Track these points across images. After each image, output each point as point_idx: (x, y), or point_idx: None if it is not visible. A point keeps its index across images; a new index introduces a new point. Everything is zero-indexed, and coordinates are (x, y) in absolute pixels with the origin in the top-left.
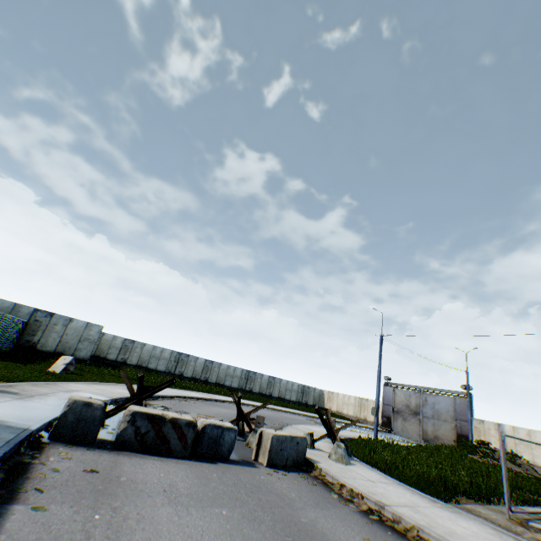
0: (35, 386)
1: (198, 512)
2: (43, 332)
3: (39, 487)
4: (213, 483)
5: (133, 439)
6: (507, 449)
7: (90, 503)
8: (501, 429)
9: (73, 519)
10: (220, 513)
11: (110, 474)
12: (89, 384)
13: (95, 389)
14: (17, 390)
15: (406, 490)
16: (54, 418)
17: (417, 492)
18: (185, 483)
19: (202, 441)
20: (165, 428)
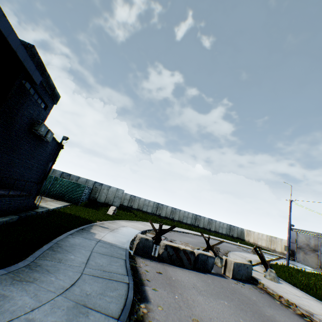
0: (110, 224)
1: (214, 301)
2: (98, 193)
3: (147, 279)
4: (211, 285)
5: (166, 257)
6: None
7: (169, 289)
8: None
9: (169, 296)
10: (224, 303)
11: (167, 275)
12: (126, 221)
13: (131, 225)
14: (106, 226)
15: None
16: (130, 243)
17: None
18: (199, 284)
19: (197, 261)
20: (180, 253)
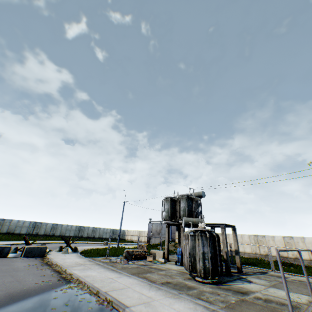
0: None
1: None
2: None
3: None
4: None
5: None
6: None
7: None
8: None
9: None
10: None
11: None
12: None
13: None
14: None
15: (75, 256)
16: None
17: (80, 256)
18: None
19: None
20: None
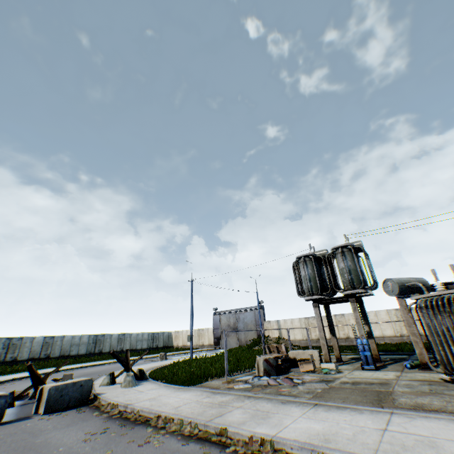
0: None
1: None
2: None
3: None
4: None
5: None
6: (283, 335)
7: None
8: (279, 324)
9: None
10: None
11: None
12: None
13: None
14: None
15: (165, 389)
16: None
17: (173, 387)
18: None
19: None
20: None
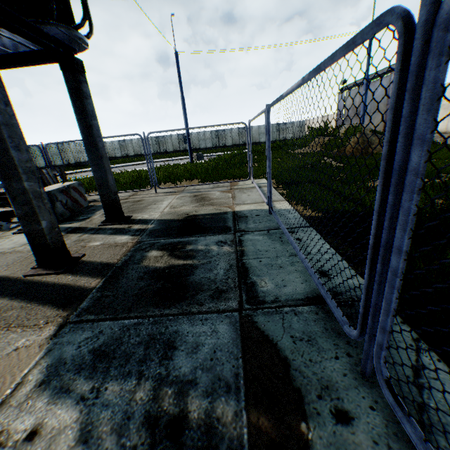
0: None
1: None
2: (34, 158)
3: None
4: None
5: None
6: None
7: None
8: None
9: None
10: None
11: None
12: None
13: None
14: None
15: None
16: None
17: None
18: None
19: None
20: None
